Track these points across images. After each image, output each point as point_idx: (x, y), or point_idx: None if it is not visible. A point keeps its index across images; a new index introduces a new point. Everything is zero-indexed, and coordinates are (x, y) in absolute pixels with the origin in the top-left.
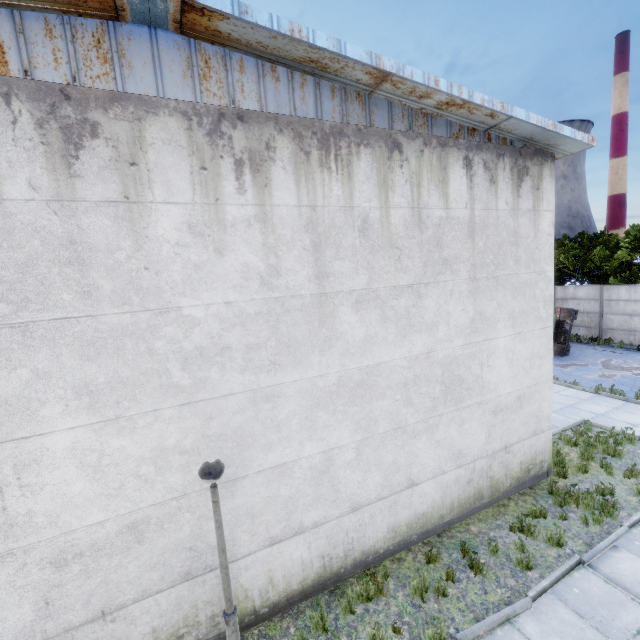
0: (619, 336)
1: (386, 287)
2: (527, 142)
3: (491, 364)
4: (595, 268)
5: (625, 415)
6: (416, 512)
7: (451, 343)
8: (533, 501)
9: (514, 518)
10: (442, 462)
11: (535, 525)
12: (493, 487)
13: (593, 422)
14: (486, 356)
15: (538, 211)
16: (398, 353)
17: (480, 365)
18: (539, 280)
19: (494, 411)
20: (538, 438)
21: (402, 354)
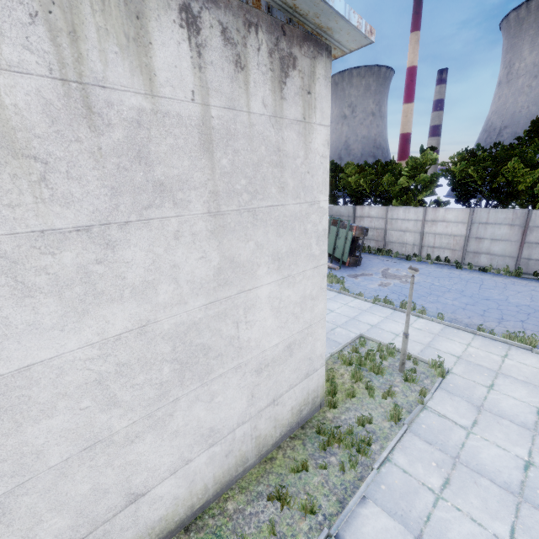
0: (396, 248)
1: (16, 234)
2: (292, 15)
3: (251, 319)
4: (384, 191)
5: (392, 324)
6: (148, 523)
7: (184, 306)
8: (301, 446)
9: (277, 477)
10: (185, 451)
11: (291, 496)
12: (260, 445)
13: (367, 336)
14: (243, 311)
15: (310, 123)
16: (74, 341)
17: (235, 324)
18: (311, 212)
19: (258, 370)
20: (311, 378)
21: (84, 340)
